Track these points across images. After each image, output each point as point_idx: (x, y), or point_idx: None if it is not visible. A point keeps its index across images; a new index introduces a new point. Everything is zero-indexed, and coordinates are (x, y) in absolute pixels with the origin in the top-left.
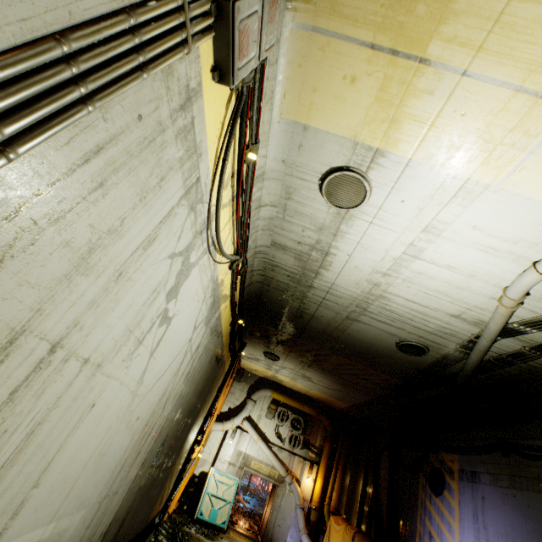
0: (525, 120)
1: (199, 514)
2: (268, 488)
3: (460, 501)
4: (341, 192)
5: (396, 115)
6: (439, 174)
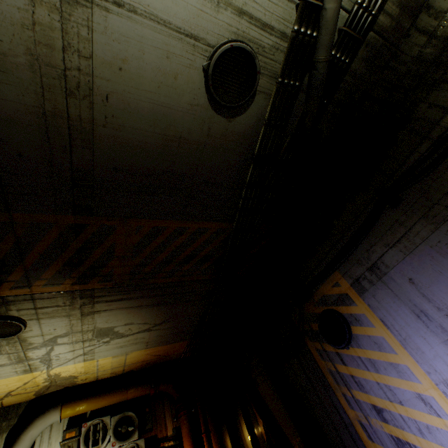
0: None
1: None
2: None
3: (384, 319)
4: None
5: None
6: None
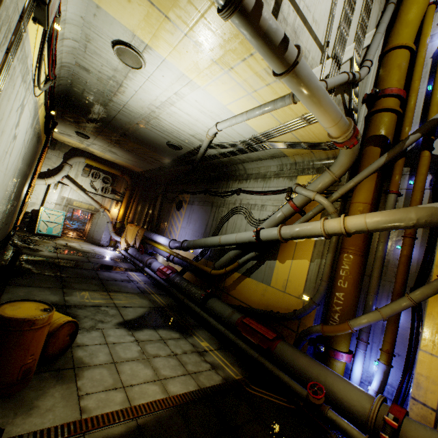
0: (210, 68)
1: (39, 231)
2: (88, 217)
3: (186, 212)
4: (127, 57)
5: (156, 34)
6: (180, 72)
